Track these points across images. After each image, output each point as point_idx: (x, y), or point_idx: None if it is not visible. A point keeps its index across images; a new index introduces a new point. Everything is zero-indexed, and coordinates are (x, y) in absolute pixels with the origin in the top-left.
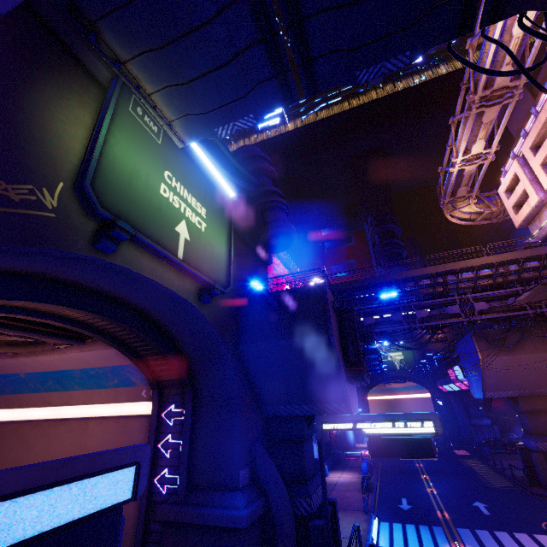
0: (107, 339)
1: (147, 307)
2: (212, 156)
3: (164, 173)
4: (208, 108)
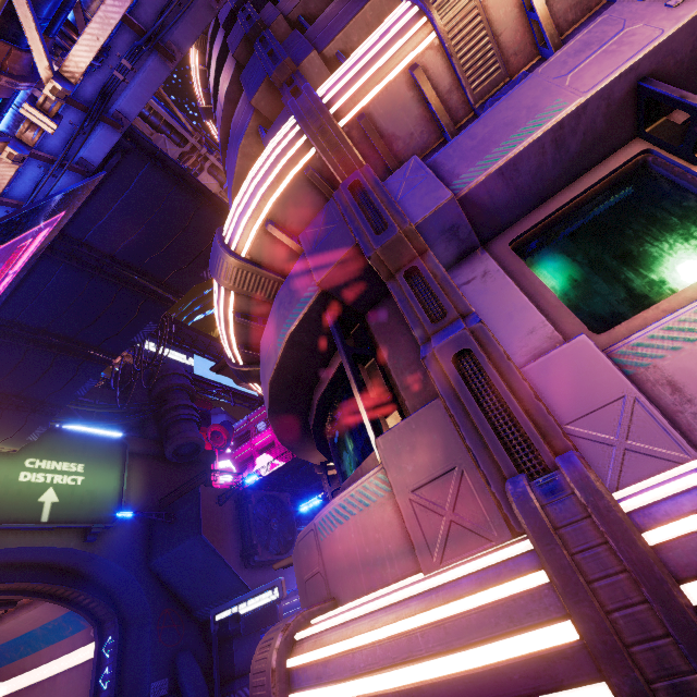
0: (31, 596)
1: (45, 561)
2: (77, 424)
3: (25, 462)
4: (12, 434)
